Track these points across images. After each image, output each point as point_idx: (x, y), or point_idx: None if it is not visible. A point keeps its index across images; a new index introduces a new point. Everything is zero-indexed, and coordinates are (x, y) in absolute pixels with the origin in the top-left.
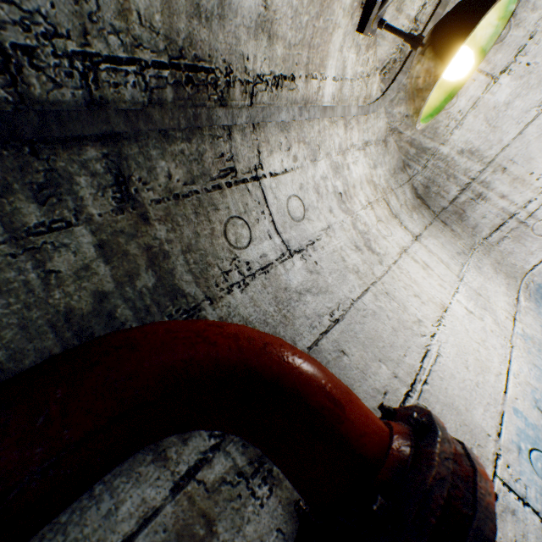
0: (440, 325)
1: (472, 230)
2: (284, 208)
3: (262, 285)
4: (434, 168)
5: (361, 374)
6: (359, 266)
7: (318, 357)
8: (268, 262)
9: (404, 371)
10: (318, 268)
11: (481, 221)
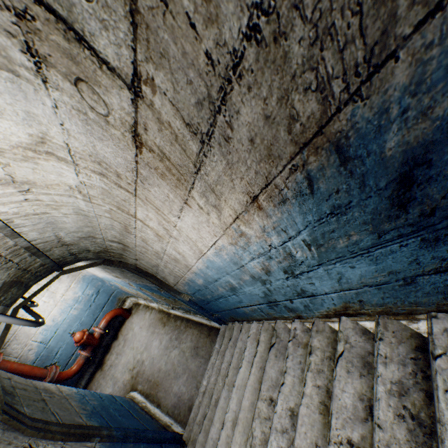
0: None
1: None
2: None
3: None
4: None
5: None
6: None
7: None
8: None
9: (13, 331)
10: None
11: None
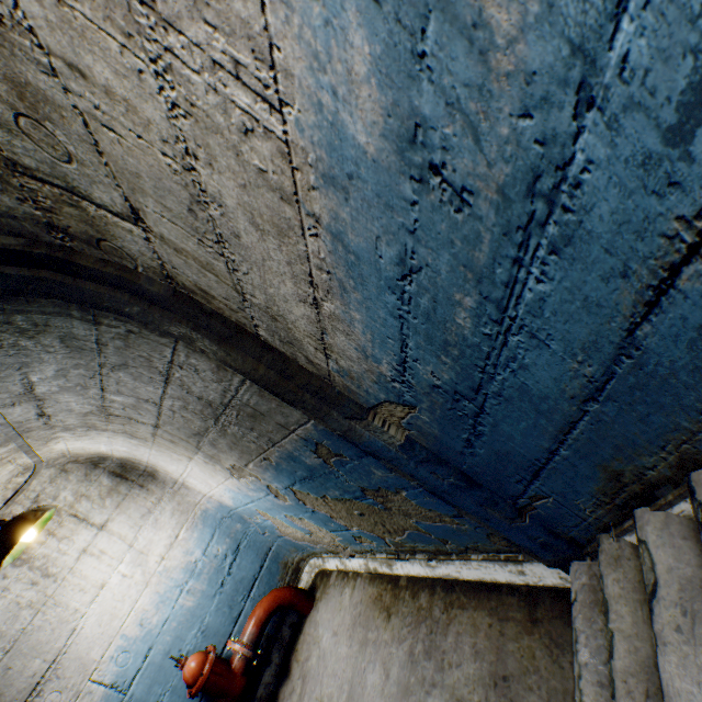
0: (94, 603)
1: (164, 484)
2: None
3: None
4: (121, 460)
5: (21, 673)
6: (34, 598)
7: None
8: None
9: (53, 653)
10: None
11: (167, 479)
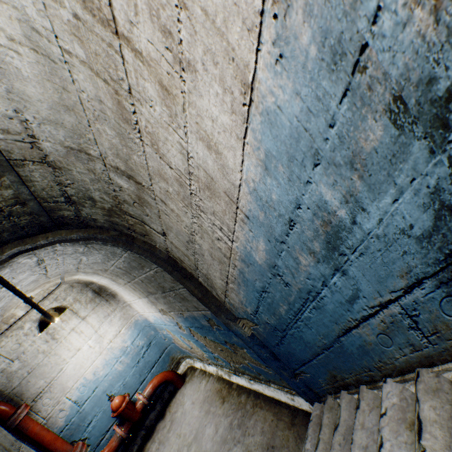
0: (73, 357)
1: (118, 301)
2: (10, 350)
3: (2, 376)
4: (100, 285)
5: (34, 385)
6: (46, 349)
7: (20, 386)
8: (4, 368)
9: (50, 379)
10: (26, 359)
11: (121, 299)
